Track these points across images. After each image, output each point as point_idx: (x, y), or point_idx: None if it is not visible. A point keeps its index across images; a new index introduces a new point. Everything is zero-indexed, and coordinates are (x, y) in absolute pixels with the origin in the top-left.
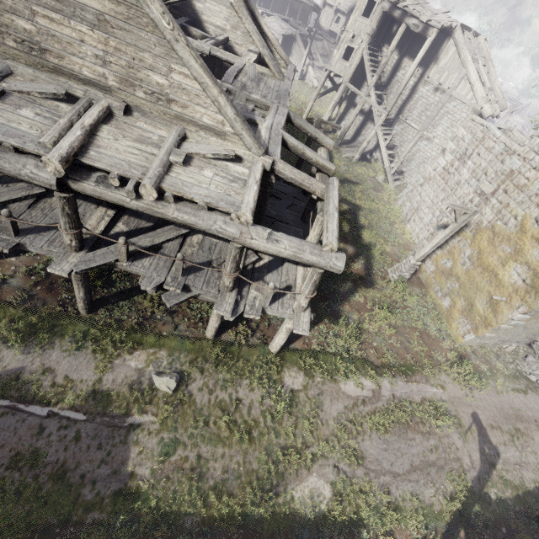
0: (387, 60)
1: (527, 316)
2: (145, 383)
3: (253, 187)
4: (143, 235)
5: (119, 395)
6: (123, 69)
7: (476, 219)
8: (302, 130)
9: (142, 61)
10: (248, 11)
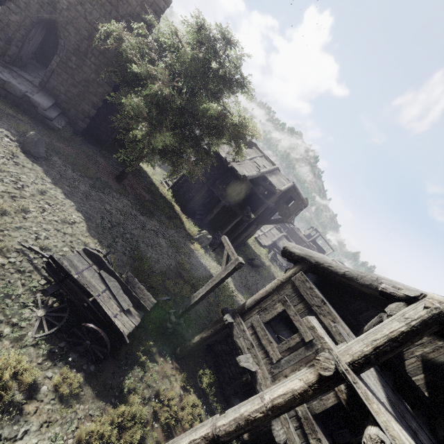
0: None
1: None
2: None
3: None
4: None
5: None
6: None
7: None
8: None
9: None
10: None
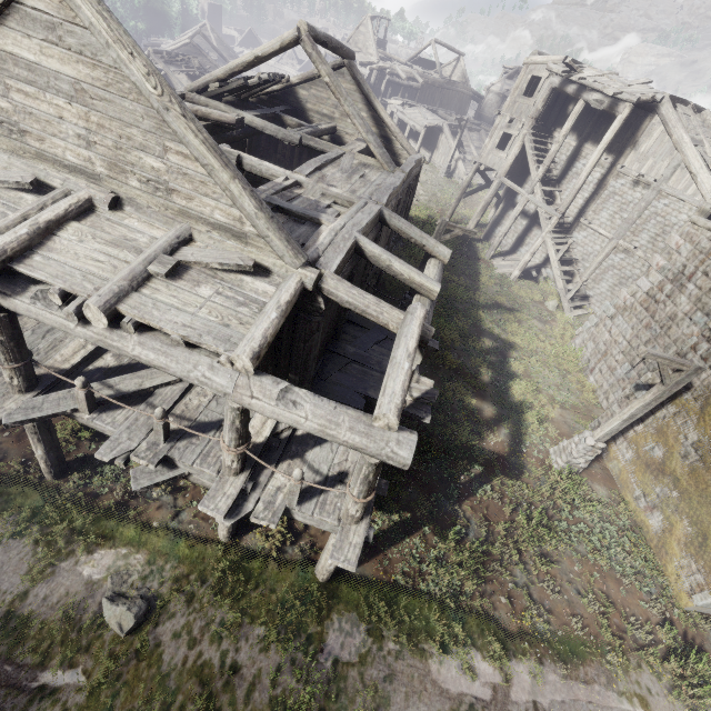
0: (559, 146)
1: None
2: (90, 611)
3: (269, 314)
4: (131, 374)
5: (42, 627)
6: (110, 151)
7: (704, 379)
8: (402, 234)
9: (131, 140)
10: (361, 95)
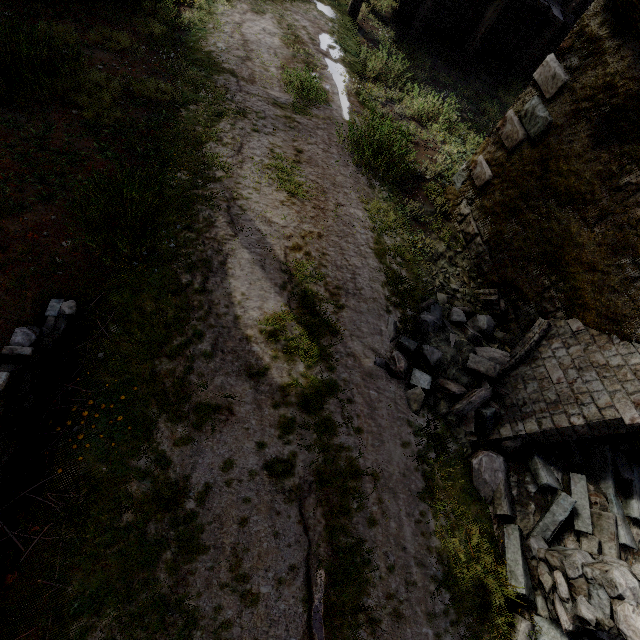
0: None
1: (562, 69)
2: None
3: None
4: None
5: None
6: None
7: None
8: None
9: None
10: None
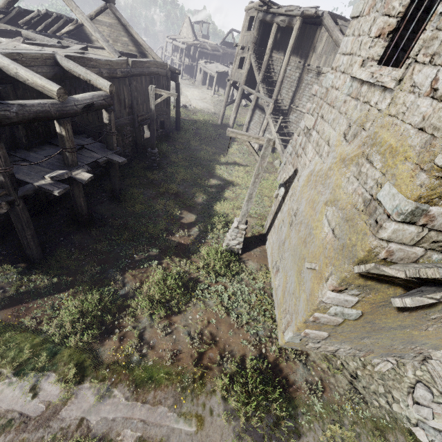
0: (268, 57)
1: (348, 296)
2: None
3: None
4: None
5: None
6: None
7: (302, 163)
8: (74, 73)
9: None
10: (122, 26)
